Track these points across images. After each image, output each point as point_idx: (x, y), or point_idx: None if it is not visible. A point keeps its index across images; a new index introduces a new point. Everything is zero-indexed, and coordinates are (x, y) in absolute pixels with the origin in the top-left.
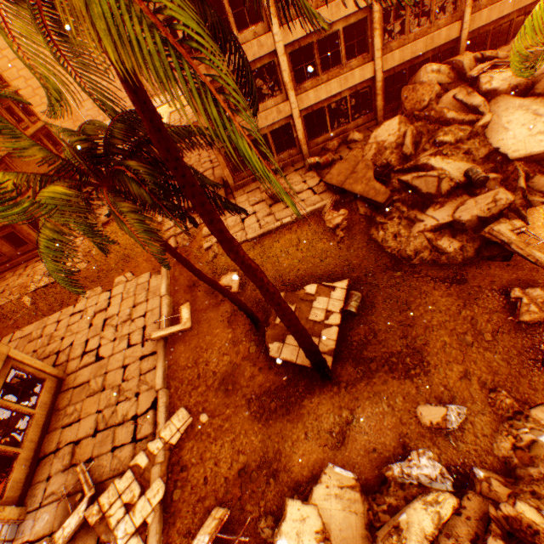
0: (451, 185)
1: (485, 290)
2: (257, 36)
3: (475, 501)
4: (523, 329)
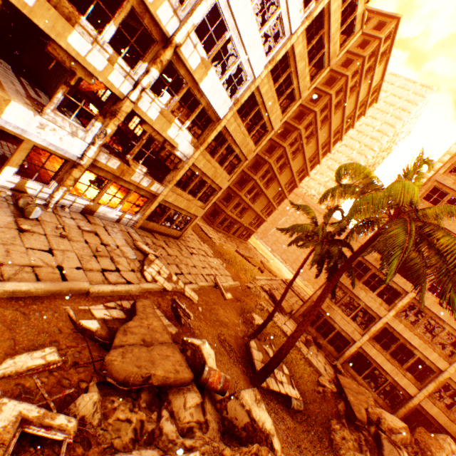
0: None
1: None
2: (381, 305)
3: None
4: None
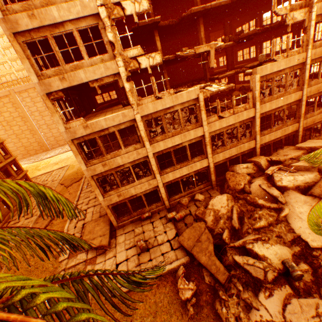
0: (275, 274)
1: None
2: (137, 149)
3: None
4: None
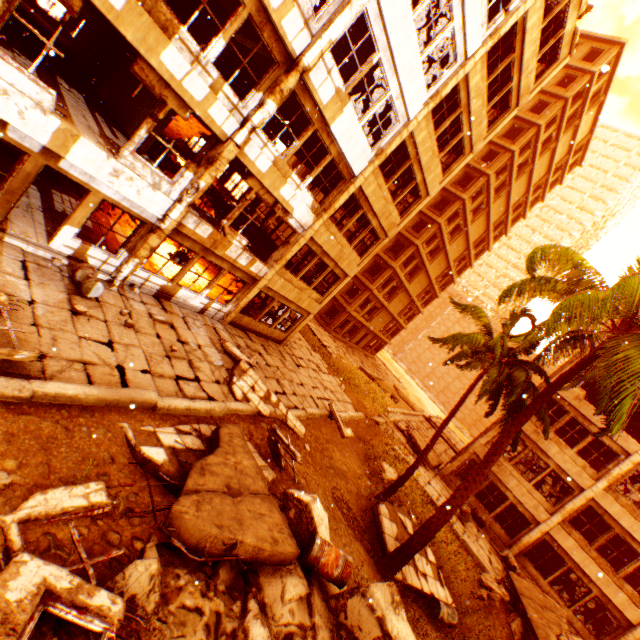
0: None
1: None
2: (583, 469)
3: None
4: None
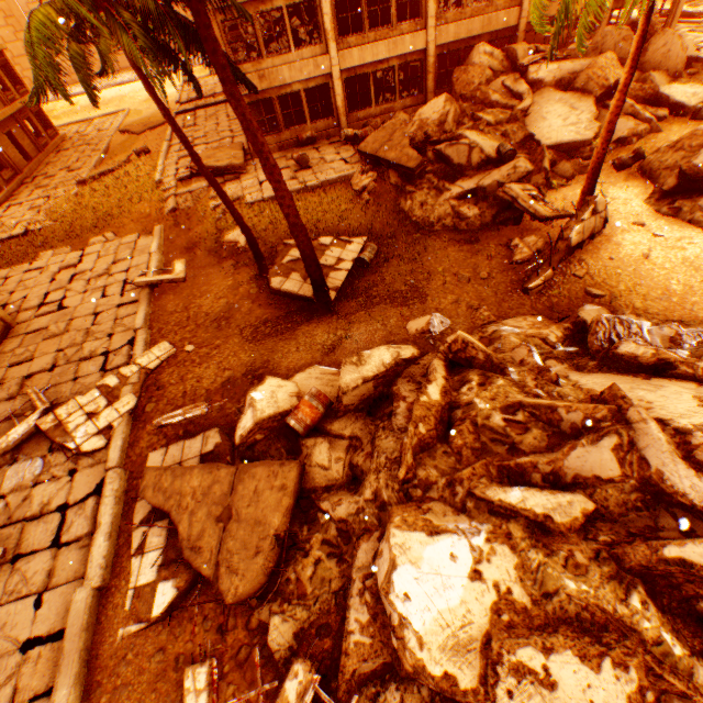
0: (482, 158)
1: (493, 245)
2: None
3: (434, 355)
4: (514, 269)
